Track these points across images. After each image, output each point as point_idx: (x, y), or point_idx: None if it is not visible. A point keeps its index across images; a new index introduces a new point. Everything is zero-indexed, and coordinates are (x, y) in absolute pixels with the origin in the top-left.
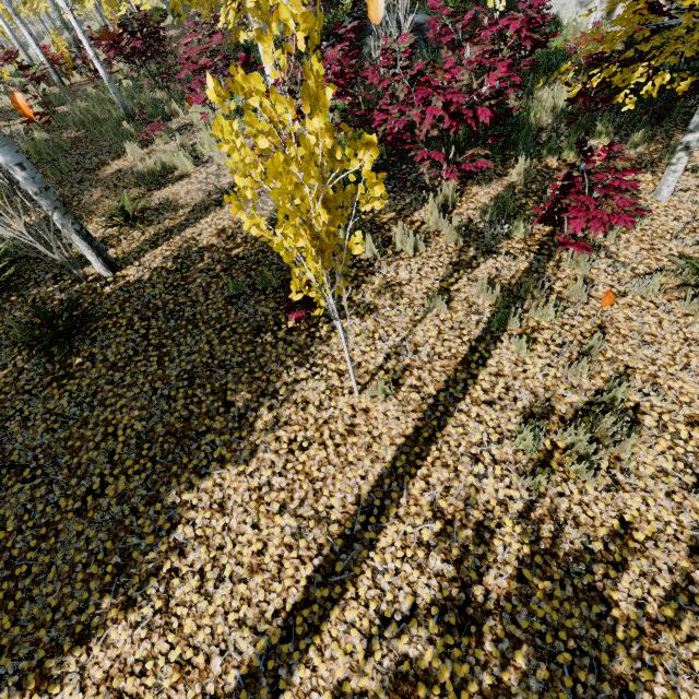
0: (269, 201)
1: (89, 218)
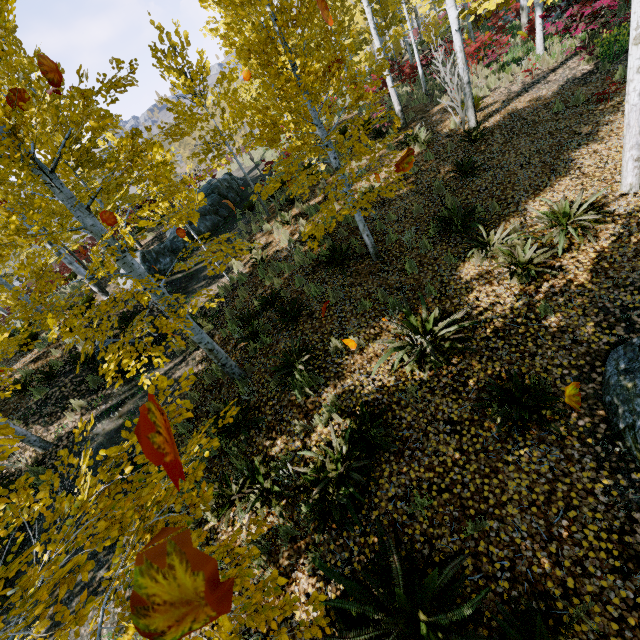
0: (552, 85)
1: (443, 122)
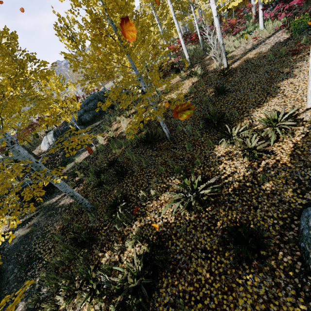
0: (267, 45)
1: (210, 64)
